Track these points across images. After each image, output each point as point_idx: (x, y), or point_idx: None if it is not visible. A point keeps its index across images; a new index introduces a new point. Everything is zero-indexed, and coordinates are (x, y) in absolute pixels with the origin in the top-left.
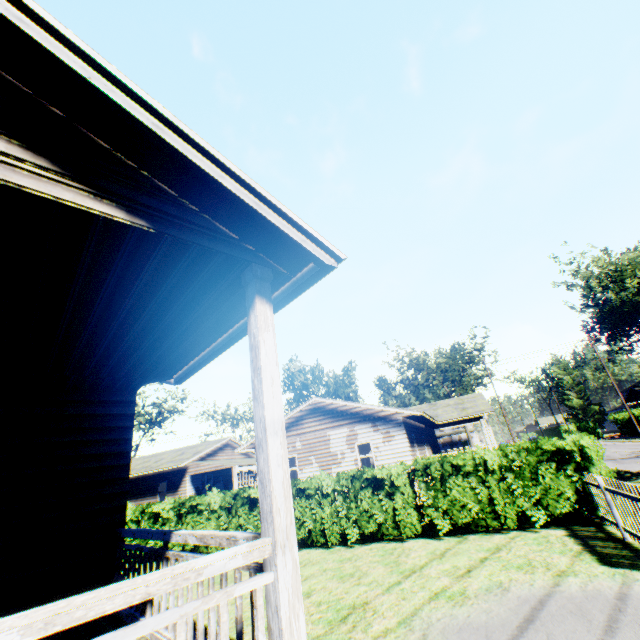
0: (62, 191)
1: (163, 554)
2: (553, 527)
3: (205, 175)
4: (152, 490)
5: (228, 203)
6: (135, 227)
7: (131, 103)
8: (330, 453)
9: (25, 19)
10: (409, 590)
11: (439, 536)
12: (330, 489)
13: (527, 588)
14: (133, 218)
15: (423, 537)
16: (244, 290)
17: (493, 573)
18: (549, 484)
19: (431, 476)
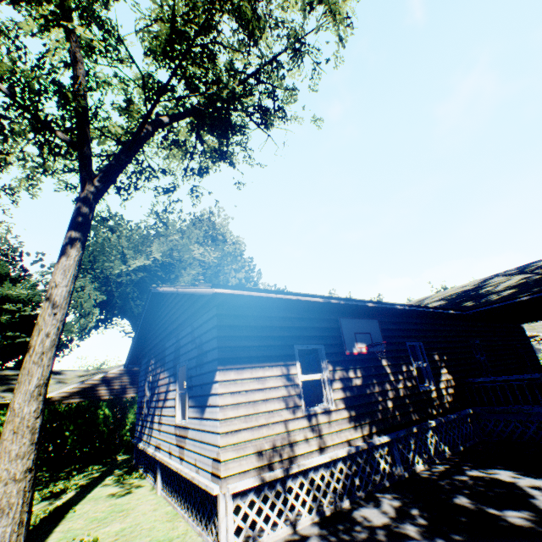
0: None
1: None
2: None
3: None
4: None
5: None
6: None
7: None
8: None
9: None
10: None
11: None
12: None
13: None
14: None
15: None
16: None
17: None
18: None
19: None
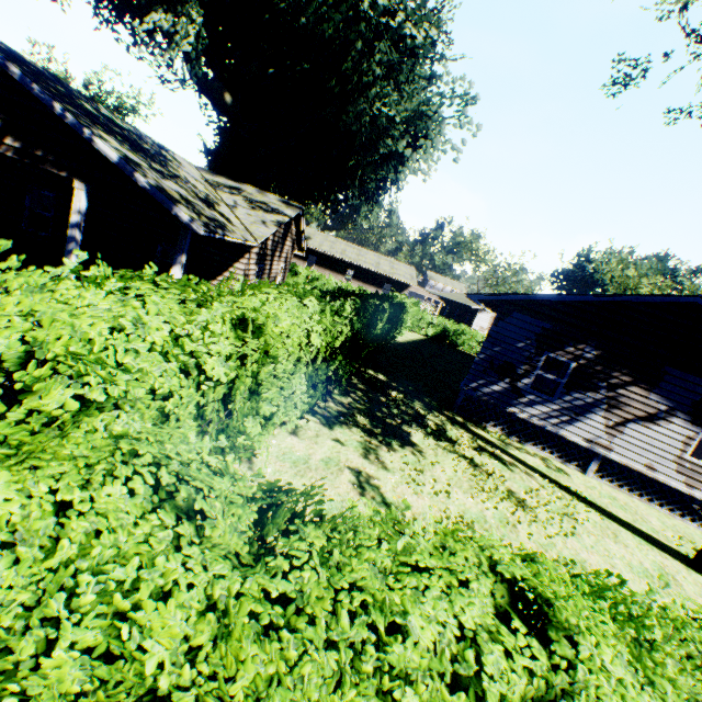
0: None
1: None
2: None
3: None
4: (378, 285)
5: None
6: None
7: None
8: None
9: None
10: None
11: None
12: None
13: None
14: None
15: None
16: None
17: None
18: None
19: None
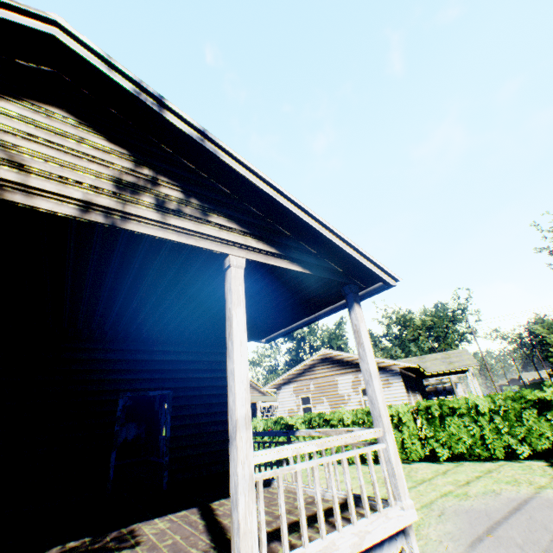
0: (282, 263)
1: (289, 443)
2: (535, 460)
3: (337, 247)
4: None
5: (341, 255)
6: (305, 274)
7: (310, 219)
8: (338, 395)
9: (275, 193)
10: (424, 491)
11: (439, 461)
12: (349, 421)
13: (514, 493)
14: (304, 270)
15: (425, 461)
16: (337, 295)
17: (487, 484)
18: (531, 426)
19: (431, 415)
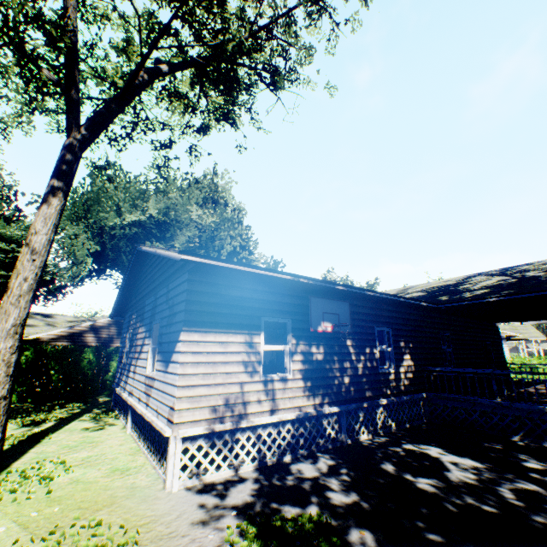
0: None
1: None
2: None
3: None
4: None
5: None
6: None
7: None
8: None
9: None
10: None
11: None
12: None
13: None
14: None
15: None
16: None
17: None
18: None
19: None
